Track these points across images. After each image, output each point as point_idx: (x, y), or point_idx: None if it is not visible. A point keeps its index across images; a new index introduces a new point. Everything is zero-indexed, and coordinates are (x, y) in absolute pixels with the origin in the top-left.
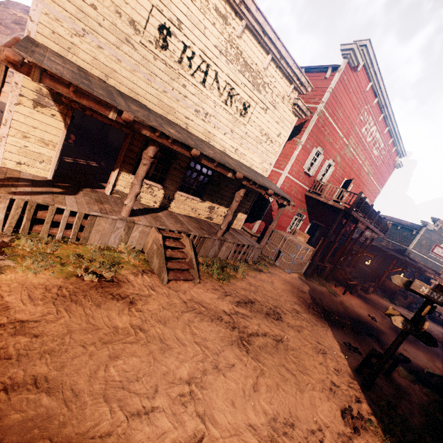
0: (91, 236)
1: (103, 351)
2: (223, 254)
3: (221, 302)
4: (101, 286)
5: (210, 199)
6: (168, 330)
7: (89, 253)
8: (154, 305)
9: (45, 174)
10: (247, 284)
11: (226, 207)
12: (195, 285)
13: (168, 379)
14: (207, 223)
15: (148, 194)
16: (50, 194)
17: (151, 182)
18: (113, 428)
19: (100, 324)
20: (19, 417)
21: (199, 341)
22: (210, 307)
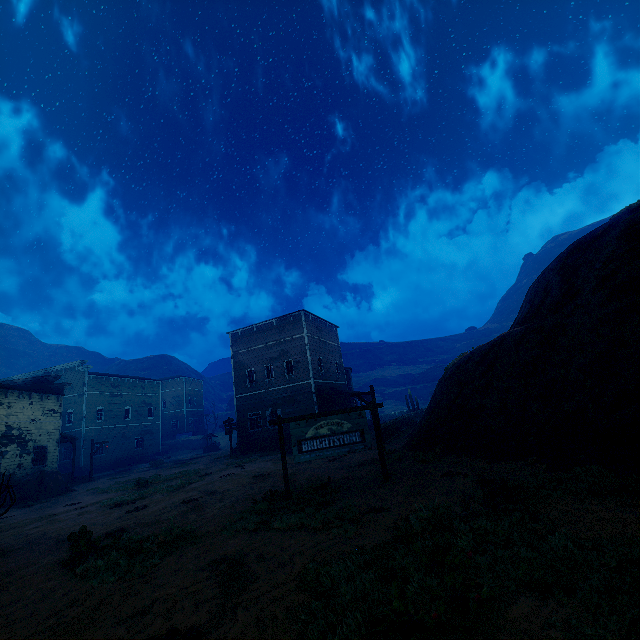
0: None
1: None
2: None
3: None
4: None
5: None
6: None
7: None
8: None
9: None
10: None
11: None
12: None
13: None
14: None
15: None
16: None
17: None
18: None
19: None
20: None
21: None
22: None
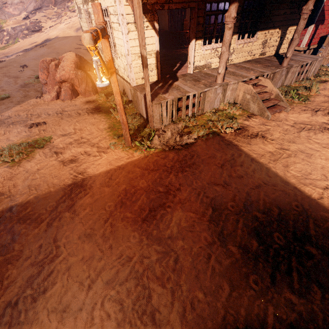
0: (204, 107)
1: (277, 165)
2: (288, 81)
3: (316, 117)
4: (237, 133)
5: (262, 33)
6: (300, 145)
7: (211, 118)
8: (276, 134)
9: (156, 78)
10: (324, 97)
11: (277, 34)
12: (288, 113)
13: (327, 170)
14: (264, 59)
15: (215, 58)
16: (175, 89)
17: (216, 45)
18: (320, 195)
19: (261, 153)
20: (274, 197)
21: (324, 146)
22: (312, 123)
